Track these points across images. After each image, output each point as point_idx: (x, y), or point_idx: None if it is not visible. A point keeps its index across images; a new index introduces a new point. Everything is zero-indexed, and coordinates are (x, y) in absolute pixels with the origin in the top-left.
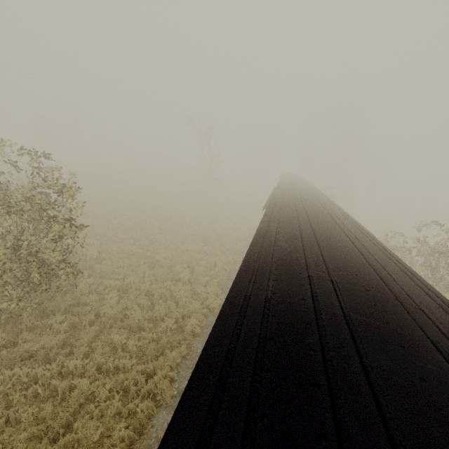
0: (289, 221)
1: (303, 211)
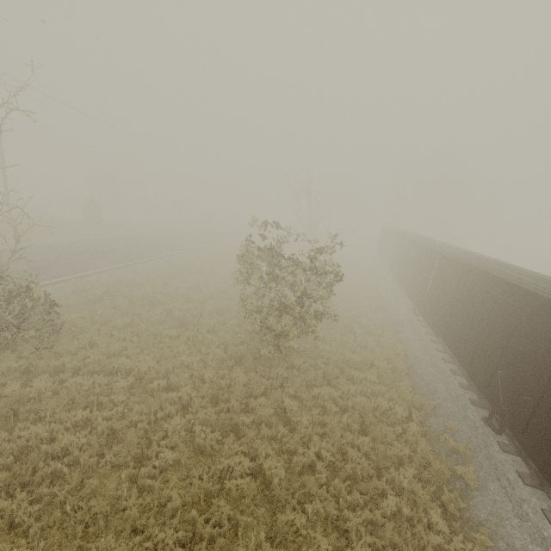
0: (510, 272)
1: (502, 265)
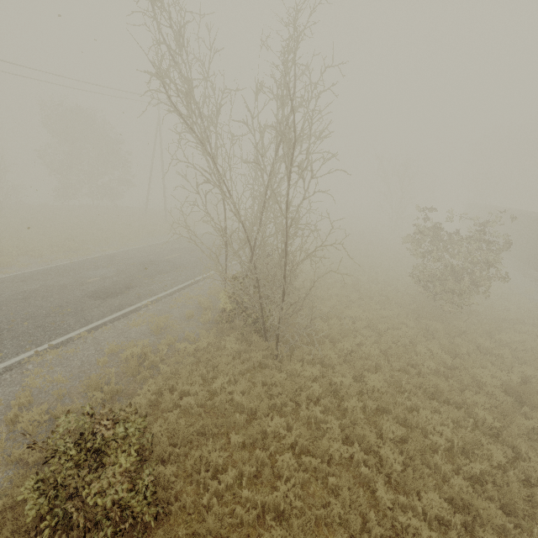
0: None
1: None
